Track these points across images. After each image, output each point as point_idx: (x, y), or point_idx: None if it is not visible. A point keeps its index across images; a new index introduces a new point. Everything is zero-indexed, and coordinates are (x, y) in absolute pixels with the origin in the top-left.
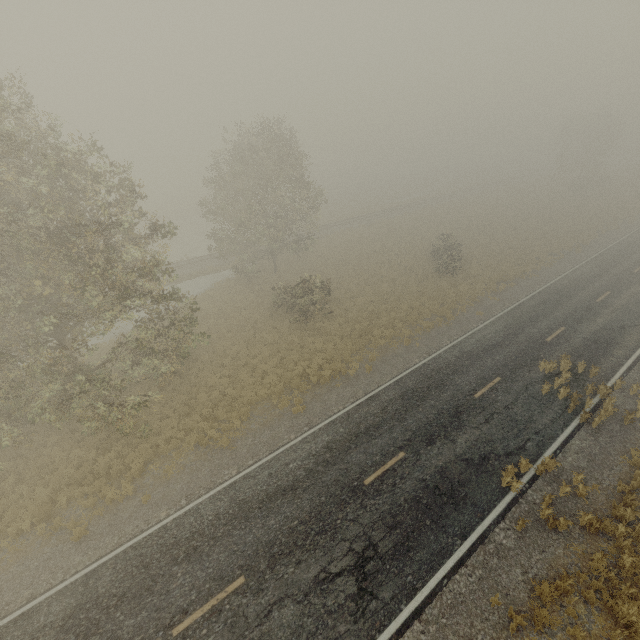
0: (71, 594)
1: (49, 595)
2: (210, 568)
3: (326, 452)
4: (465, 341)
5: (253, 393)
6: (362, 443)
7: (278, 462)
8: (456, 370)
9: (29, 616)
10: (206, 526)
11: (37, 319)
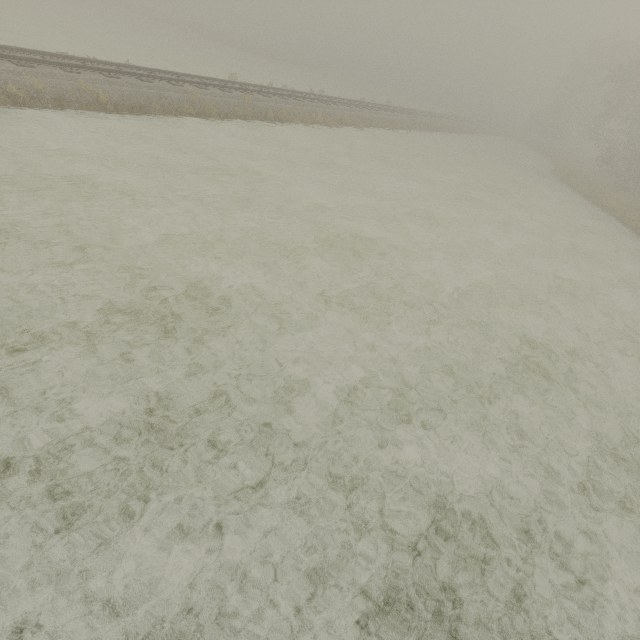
0: None
1: None
2: None
3: None
4: None
5: None
6: None
7: None
8: None
9: None
10: None
11: (460, 131)
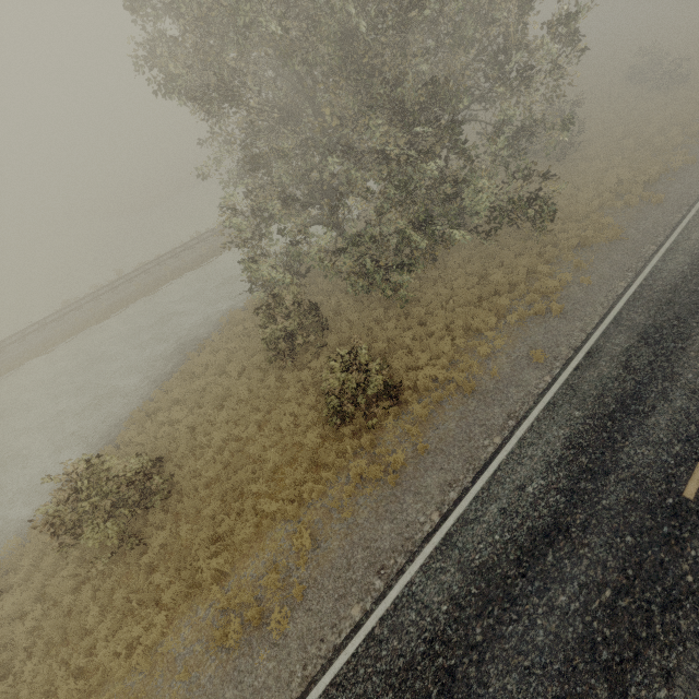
0: (618, 333)
1: (595, 340)
2: None
3: None
4: None
5: (582, 208)
6: None
7: (697, 227)
8: None
9: (598, 351)
10: (690, 272)
11: (222, 249)
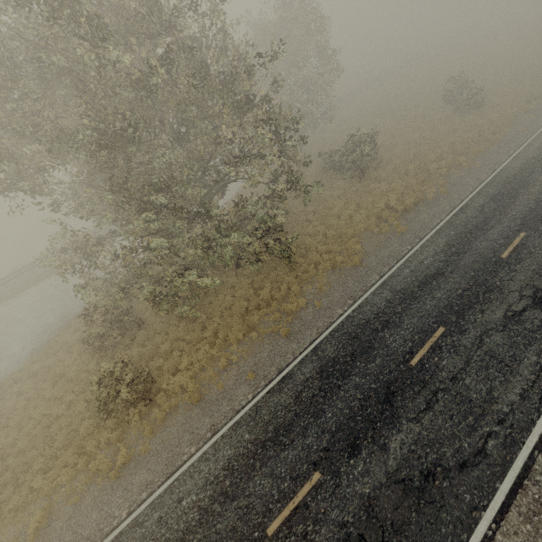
0: (310, 362)
1: (293, 365)
2: (409, 328)
3: (450, 248)
4: (524, 151)
5: (352, 230)
6: (479, 236)
7: (412, 263)
8: (532, 172)
9: (289, 377)
10: (384, 309)
11: None
